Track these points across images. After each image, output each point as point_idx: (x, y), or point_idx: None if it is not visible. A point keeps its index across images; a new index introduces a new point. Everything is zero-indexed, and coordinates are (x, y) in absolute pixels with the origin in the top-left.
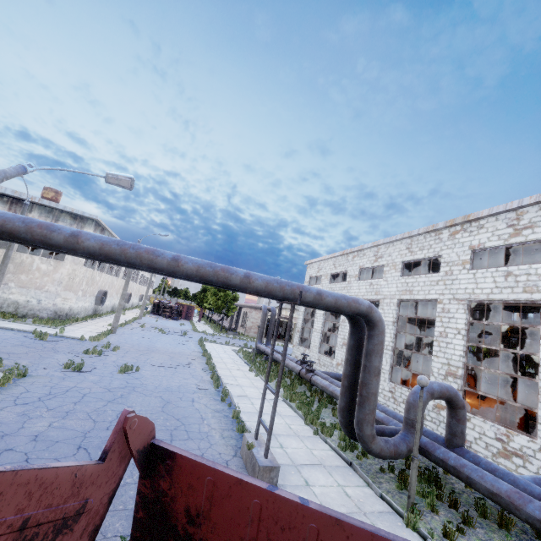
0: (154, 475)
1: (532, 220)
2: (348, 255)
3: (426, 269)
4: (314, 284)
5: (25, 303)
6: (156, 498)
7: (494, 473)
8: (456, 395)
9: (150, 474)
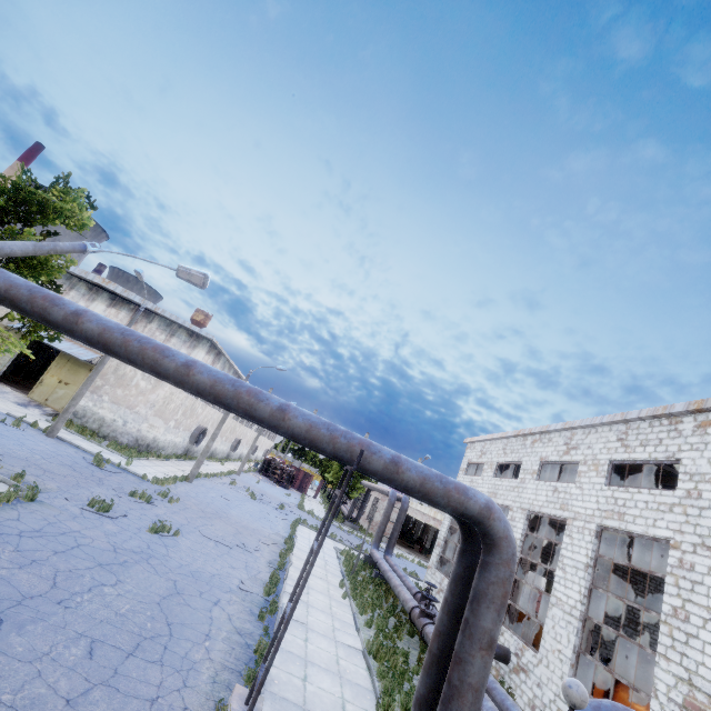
0: None
1: None
2: (526, 438)
3: (669, 487)
4: (474, 475)
5: (111, 422)
6: None
7: None
8: None
9: None
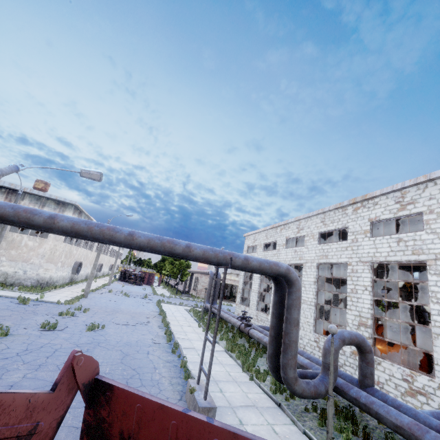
0: (96, 405)
1: (413, 197)
2: (277, 228)
3: (340, 238)
4: (251, 252)
5: (13, 274)
6: (98, 425)
7: (399, 409)
8: (363, 341)
9: (93, 405)
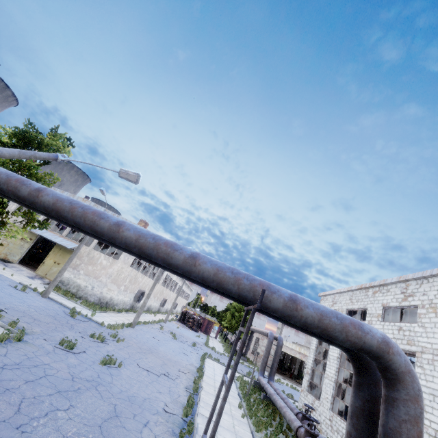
0: None
1: None
2: (367, 290)
3: None
4: None
5: (84, 288)
6: None
7: None
8: None
9: None
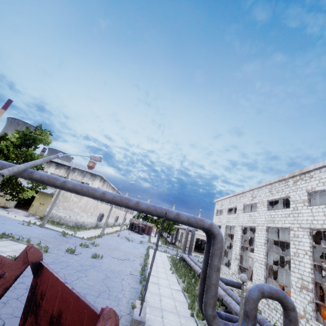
0: (37, 276)
1: None
2: (237, 196)
3: None
4: (220, 215)
5: (64, 217)
6: (35, 286)
7: None
8: (284, 297)
9: (36, 275)
